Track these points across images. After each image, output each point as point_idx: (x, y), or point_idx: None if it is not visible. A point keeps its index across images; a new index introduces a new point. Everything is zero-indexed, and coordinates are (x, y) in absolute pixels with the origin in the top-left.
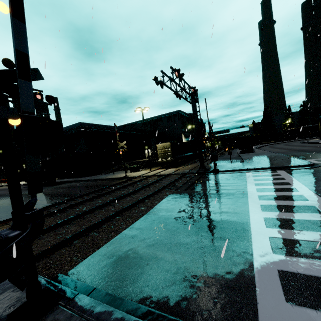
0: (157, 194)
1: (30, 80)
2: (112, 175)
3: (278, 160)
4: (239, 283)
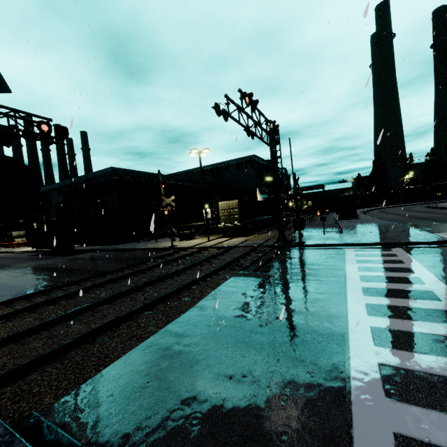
0: (211, 277)
1: None
2: (154, 243)
3: (393, 232)
4: None
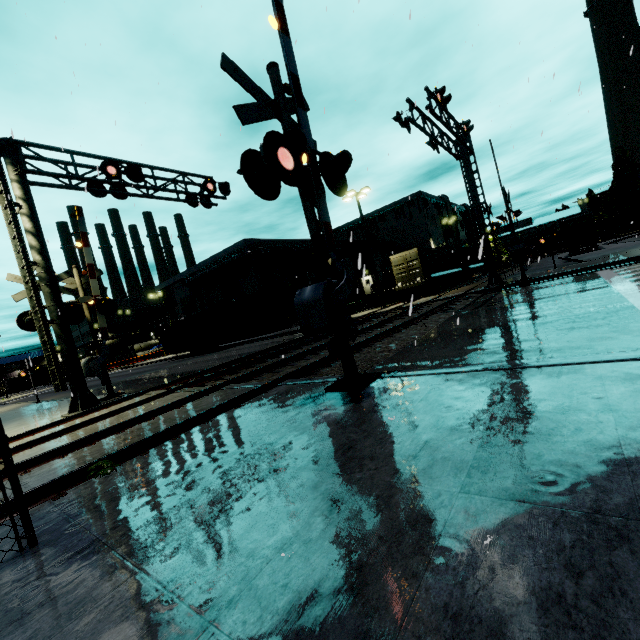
0: (425, 319)
1: (305, 109)
2: None
3: None
4: (639, 339)
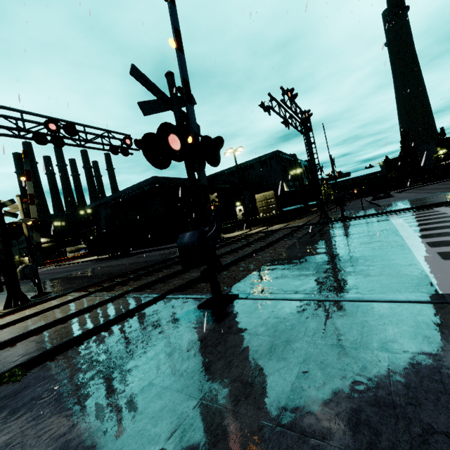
0: (276, 244)
1: (192, 104)
2: None
3: (433, 198)
4: (410, 278)
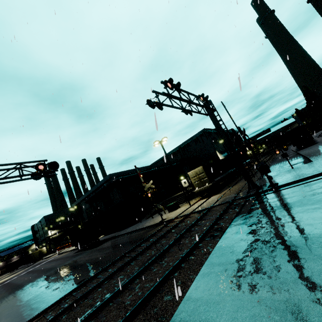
0: (193, 254)
1: None
2: (150, 220)
3: None
4: None
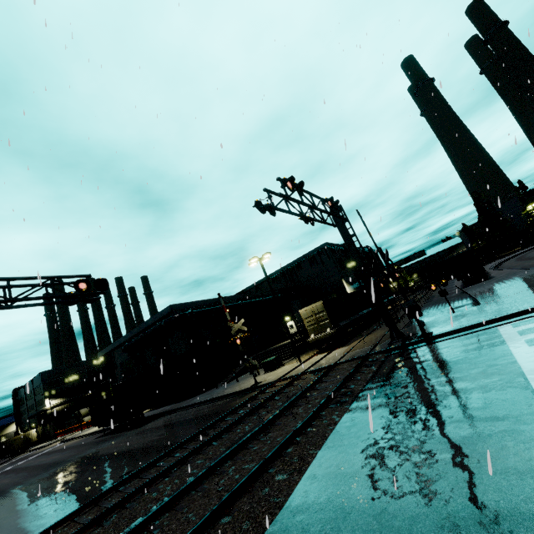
0: (312, 424)
1: None
2: (234, 385)
3: None
4: None
